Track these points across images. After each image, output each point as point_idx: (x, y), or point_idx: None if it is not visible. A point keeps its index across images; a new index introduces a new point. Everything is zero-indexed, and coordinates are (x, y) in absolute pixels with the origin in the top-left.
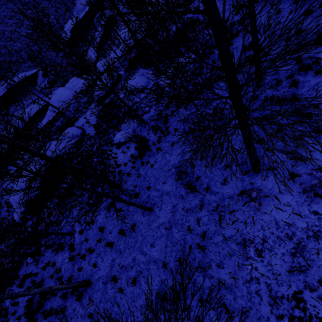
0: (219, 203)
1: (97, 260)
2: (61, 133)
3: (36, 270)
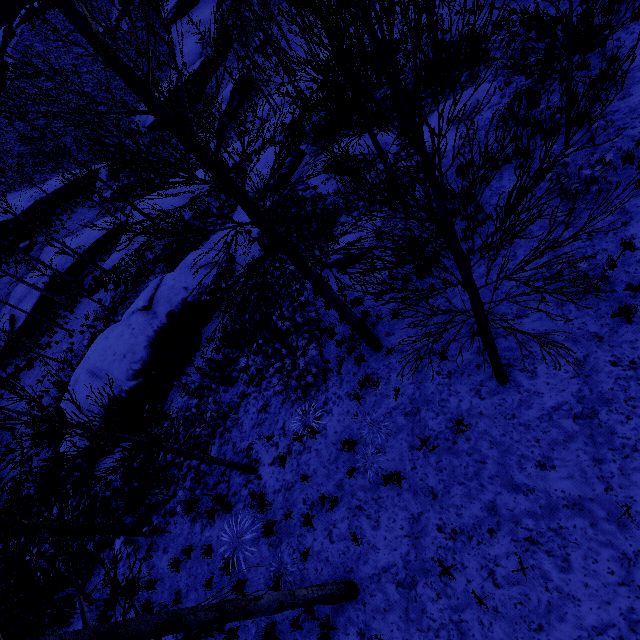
0: None
1: (356, 525)
2: (171, 265)
3: (150, 575)
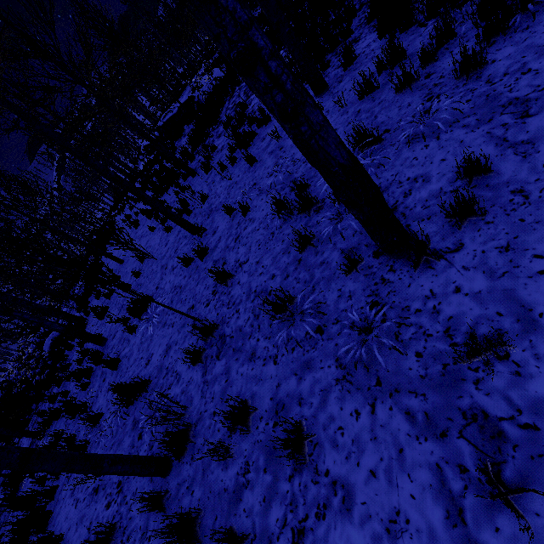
0: None
1: None
2: None
3: None
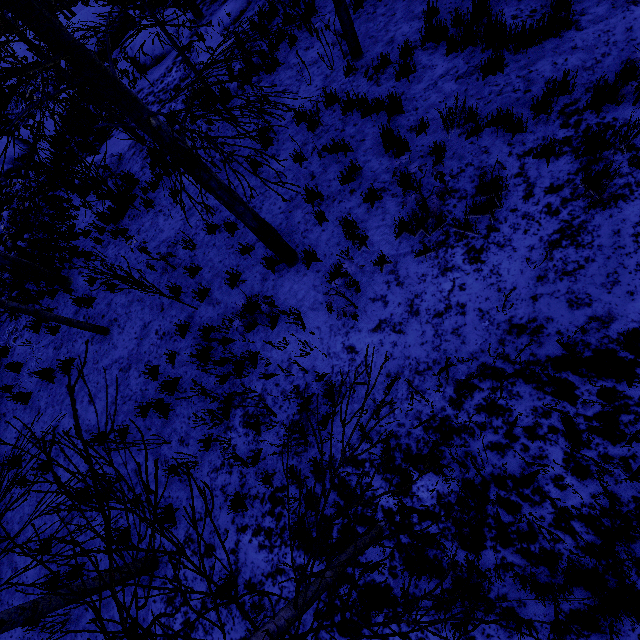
0: (216, 324)
1: None
2: None
3: None
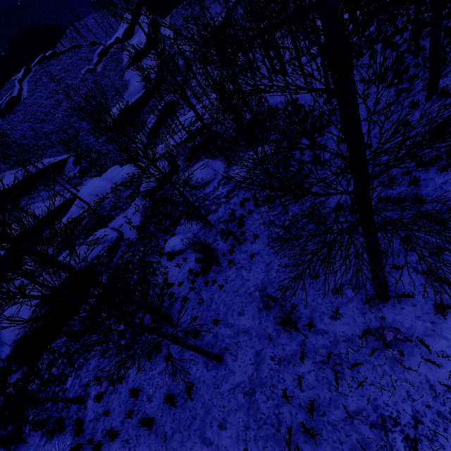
0: (331, 350)
1: None
2: (87, 236)
3: None
